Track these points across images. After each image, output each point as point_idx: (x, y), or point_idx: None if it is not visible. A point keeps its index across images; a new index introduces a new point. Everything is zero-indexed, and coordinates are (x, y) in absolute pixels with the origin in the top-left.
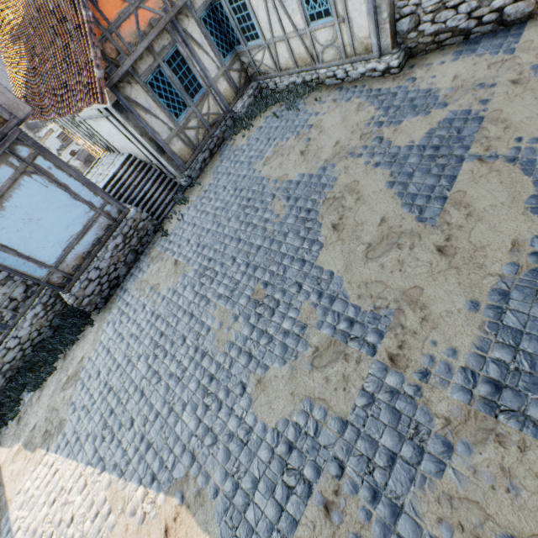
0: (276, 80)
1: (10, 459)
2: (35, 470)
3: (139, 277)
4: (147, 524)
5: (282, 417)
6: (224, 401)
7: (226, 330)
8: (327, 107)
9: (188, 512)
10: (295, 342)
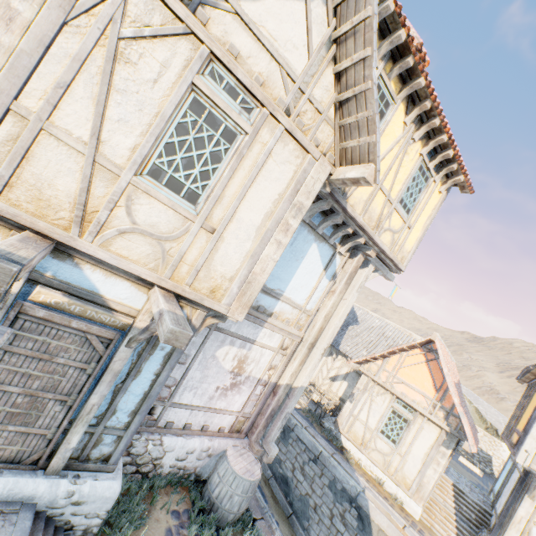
0: None
1: None
2: None
3: None
4: None
5: None
6: None
7: None
8: None
9: None
10: None
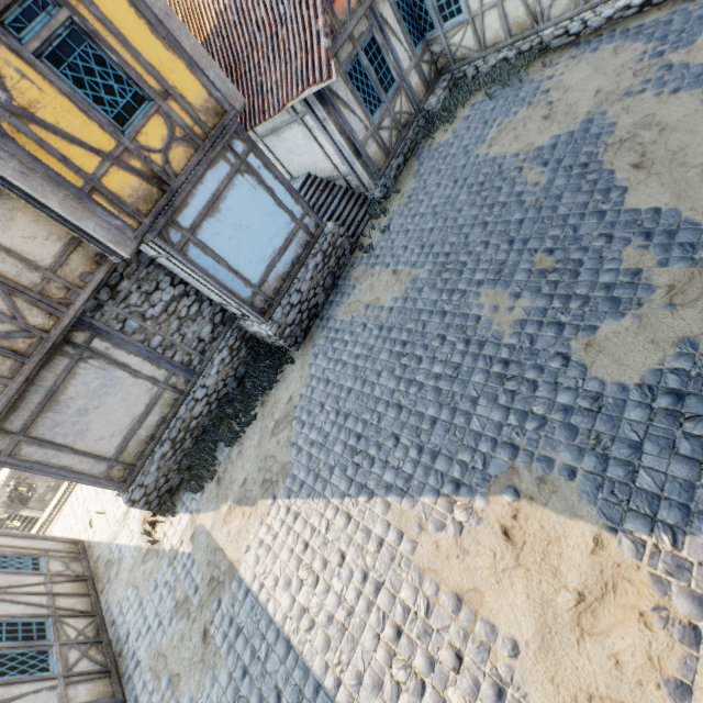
0: (477, 63)
1: (220, 521)
2: (263, 522)
3: (343, 301)
4: (469, 534)
5: (647, 369)
6: (538, 379)
7: (507, 311)
8: (564, 66)
9: (534, 504)
10: (630, 291)
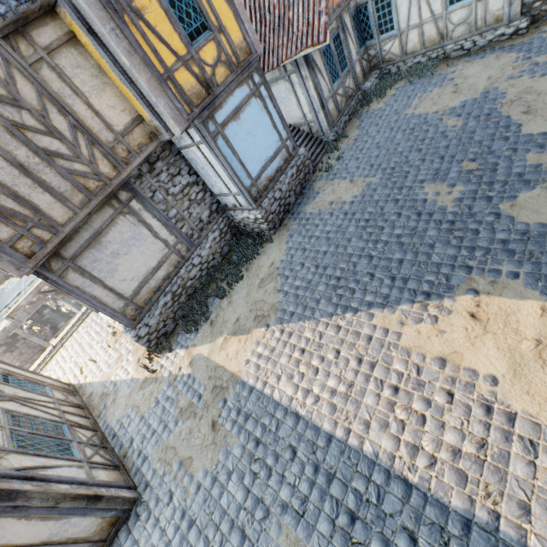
0: (399, 64)
1: (217, 348)
2: (260, 342)
3: (310, 202)
4: (444, 321)
5: None
6: (479, 228)
7: (447, 194)
8: (462, 66)
9: (491, 296)
10: (536, 175)
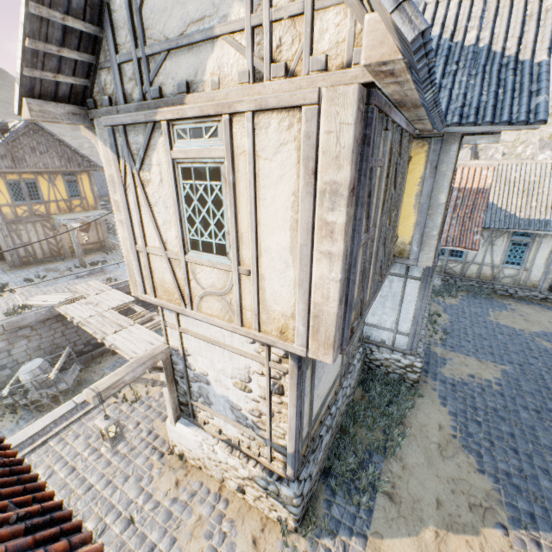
0: (456, 279)
1: (433, 551)
2: None
3: (442, 365)
4: None
5: None
6: None
7: None
8: (514, 303)
9: None
10: None
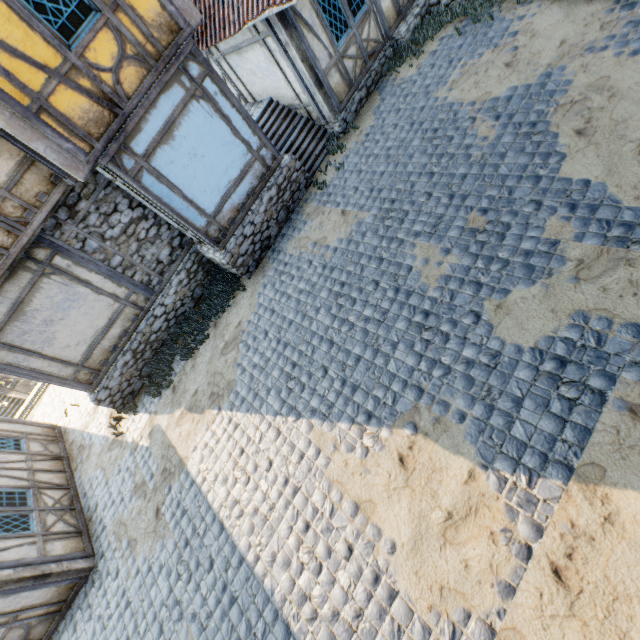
0: None
1: (174, 423)
2: (209, 428)
3: (294, 236)
4: (373, 457)
5: (542, 335)
6: (450, 333)
7: (436, 265)
8: (537, 6)
9: (427, 439)
10: (545, 260)
